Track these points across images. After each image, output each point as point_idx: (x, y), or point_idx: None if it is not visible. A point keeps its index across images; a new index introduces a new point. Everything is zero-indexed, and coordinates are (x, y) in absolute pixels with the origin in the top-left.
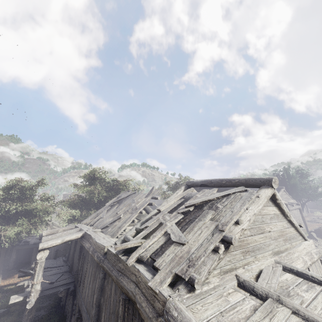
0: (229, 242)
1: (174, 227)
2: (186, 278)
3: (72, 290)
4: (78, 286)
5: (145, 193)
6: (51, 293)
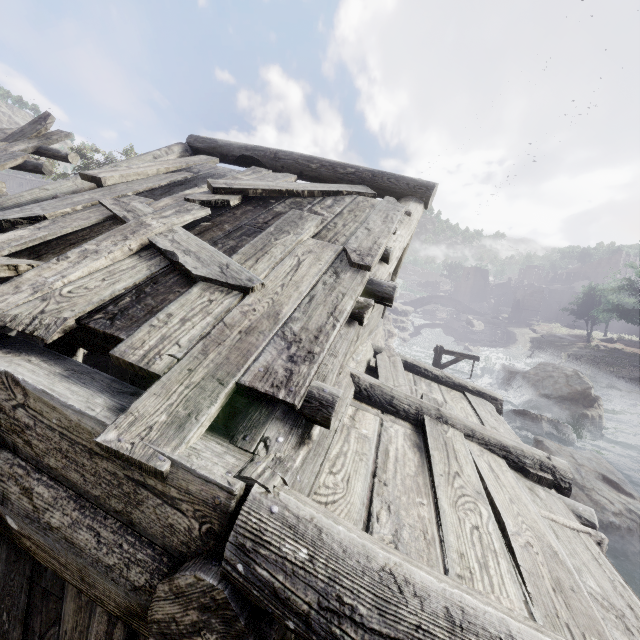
0: (385, 298)
1: (185, 237)
2: (300, 402)
3: None
4: None
5: (4, 129)
6: None
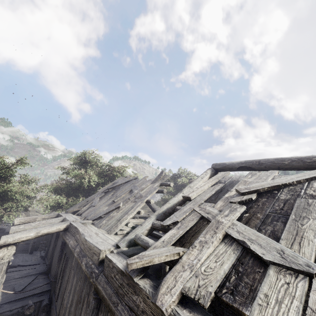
0: None
1: (243, 228)
2: None
3: (45, 305)
4: (54, 299)
5: (151, 179)
6: (14, 308)
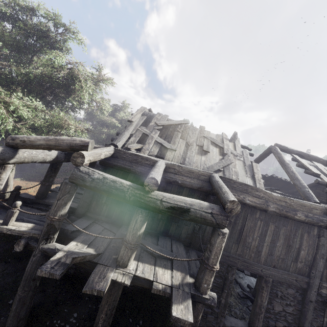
0: None
1: None
2: None
3: None
4: None
5: (221, 135)
6: None
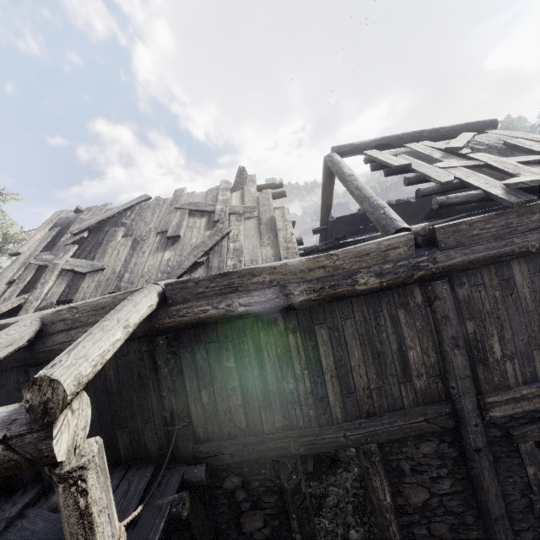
0: None
1: (517, 158)
2: None
3: (205, 469)
4: (222, 440)
5: (216, 187)
6: (159, 536)
